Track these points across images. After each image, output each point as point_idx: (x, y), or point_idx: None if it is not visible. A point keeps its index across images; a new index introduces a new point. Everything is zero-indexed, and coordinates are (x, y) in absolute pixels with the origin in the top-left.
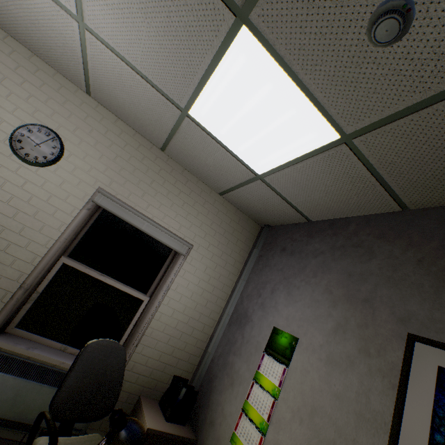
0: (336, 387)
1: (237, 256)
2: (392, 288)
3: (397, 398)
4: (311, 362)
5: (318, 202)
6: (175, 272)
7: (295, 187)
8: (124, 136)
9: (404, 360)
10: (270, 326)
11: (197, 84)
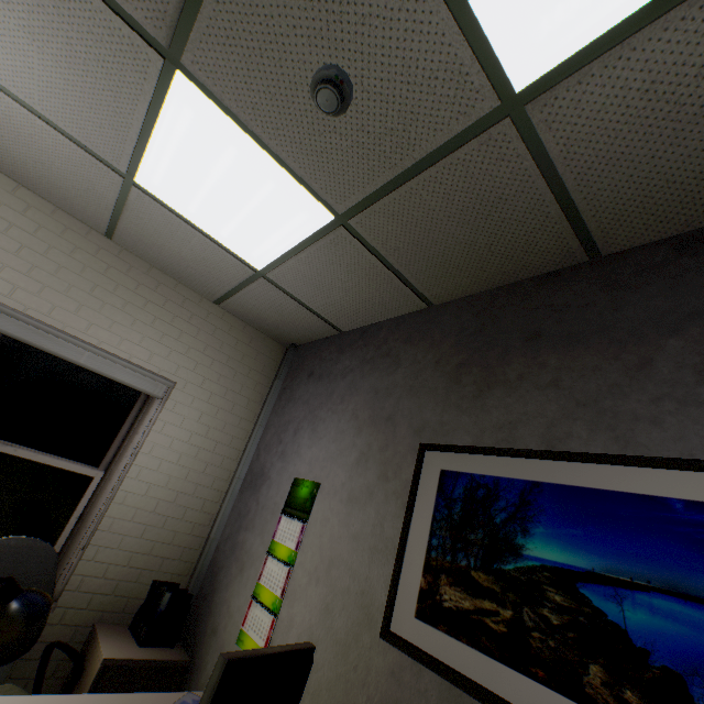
0: (355, 527)
1: (252, 394)
2: (413, 398)
3: (405, 515)
4: (333, 507)
5: (341, 305)
6: (147, 427)
7: (308, 285)
8: (33, 214)
9: (414, 473)
10: (291, 478)
11: (137, 140)
